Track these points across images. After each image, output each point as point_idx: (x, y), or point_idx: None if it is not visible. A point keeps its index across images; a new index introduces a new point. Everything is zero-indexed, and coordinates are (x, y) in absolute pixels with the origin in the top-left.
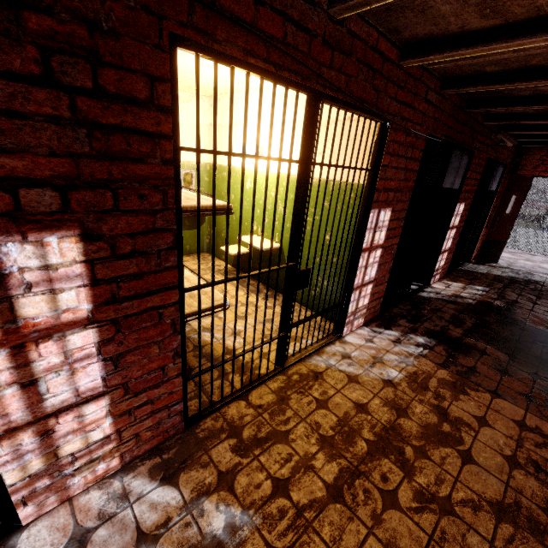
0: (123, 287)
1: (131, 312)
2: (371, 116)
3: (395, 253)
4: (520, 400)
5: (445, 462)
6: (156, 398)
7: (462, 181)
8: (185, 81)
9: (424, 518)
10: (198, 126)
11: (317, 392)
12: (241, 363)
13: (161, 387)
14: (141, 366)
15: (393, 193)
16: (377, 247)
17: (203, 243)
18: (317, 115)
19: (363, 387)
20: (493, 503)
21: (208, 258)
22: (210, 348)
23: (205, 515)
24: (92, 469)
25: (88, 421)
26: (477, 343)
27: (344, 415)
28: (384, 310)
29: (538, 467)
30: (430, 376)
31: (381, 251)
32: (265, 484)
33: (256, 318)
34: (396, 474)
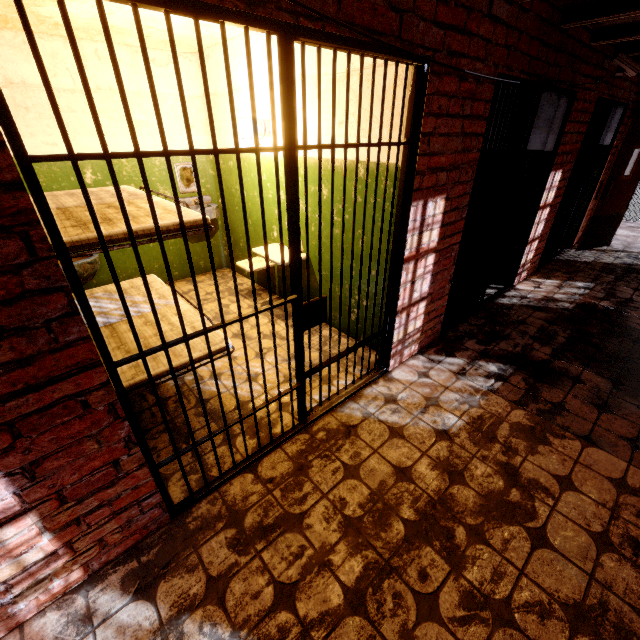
0: (2, 381)
1: (30, 409)
2: (393, 56)
3: (456, 255)
4: (621, 447)
5: (508, 548)
6: (114, 498)
7: (558, 138)
8: (154, 34)
9: (471, 633)
10: (57, 115)
11: (347, 455)
12: (253, 420)
13: (118, 484)
14: (75, 468)
15: (445, 172)
16: (427, 252)
17: (221, 256)
18: (291, 66)
19: (408, 443)
20: (569, 605)
21: (228, 275)
22: (216, 401)
23: (185, 639)
24: (44, 589)
25: (13, 545)
26: (570, 367)
27: (379, 486)
28: (447, 329)
29: (637, 548)
30: (500, 420)
31: (434, 256)
32: (266, 592)
33: (249, 375)
34: (439, 569)
